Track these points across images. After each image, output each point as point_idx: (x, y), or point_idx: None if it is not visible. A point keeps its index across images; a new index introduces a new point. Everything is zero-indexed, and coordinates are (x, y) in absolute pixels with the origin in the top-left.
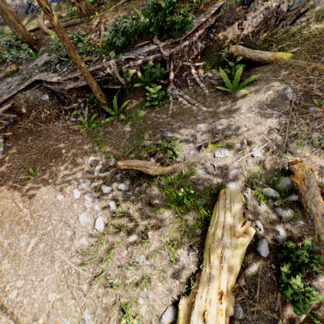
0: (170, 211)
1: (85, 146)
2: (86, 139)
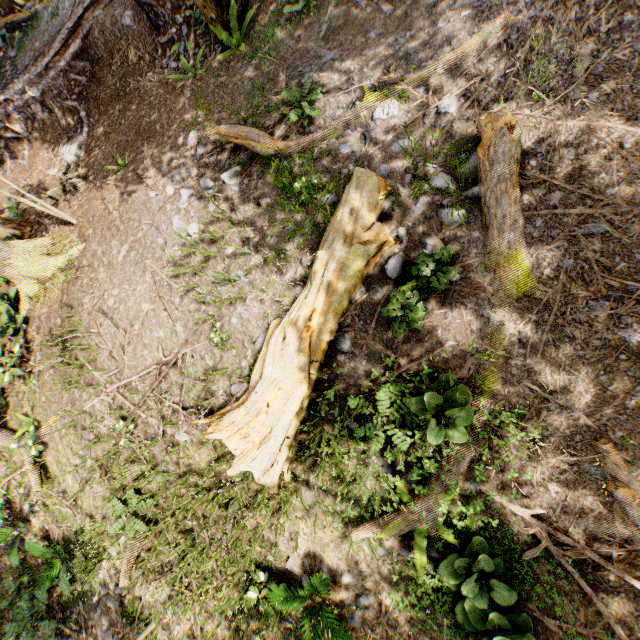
0: (283, 215)
1: (187, 114)
2: (189, 102)
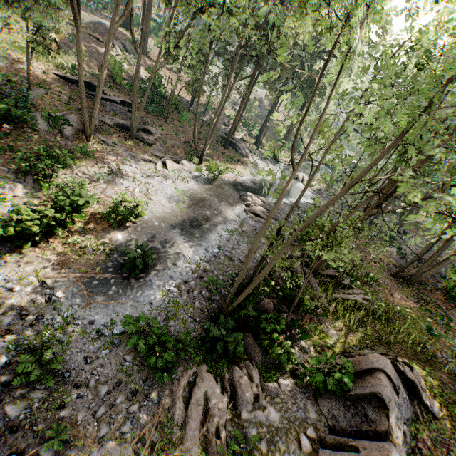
0: None
1: None
2: None
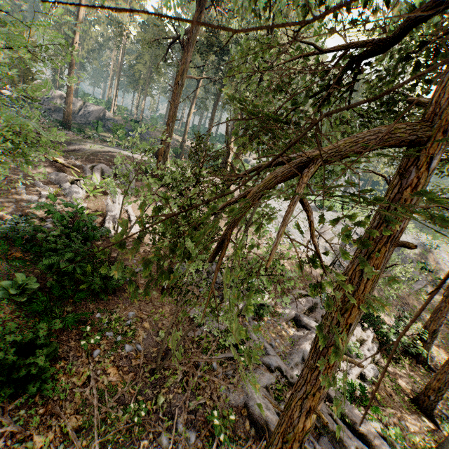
0: None
1: None
2: None
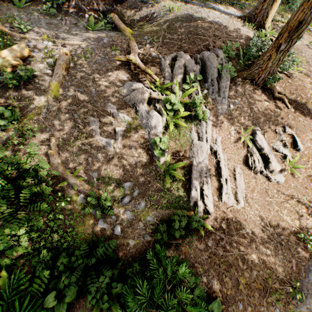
0: None
1: None
2: None
